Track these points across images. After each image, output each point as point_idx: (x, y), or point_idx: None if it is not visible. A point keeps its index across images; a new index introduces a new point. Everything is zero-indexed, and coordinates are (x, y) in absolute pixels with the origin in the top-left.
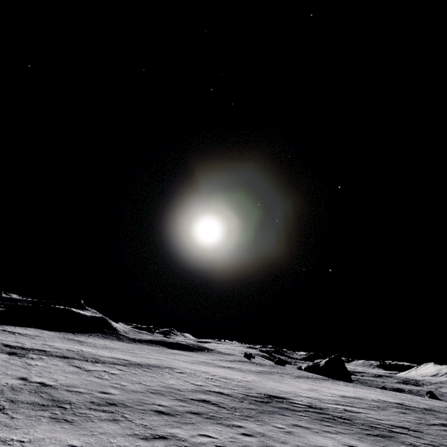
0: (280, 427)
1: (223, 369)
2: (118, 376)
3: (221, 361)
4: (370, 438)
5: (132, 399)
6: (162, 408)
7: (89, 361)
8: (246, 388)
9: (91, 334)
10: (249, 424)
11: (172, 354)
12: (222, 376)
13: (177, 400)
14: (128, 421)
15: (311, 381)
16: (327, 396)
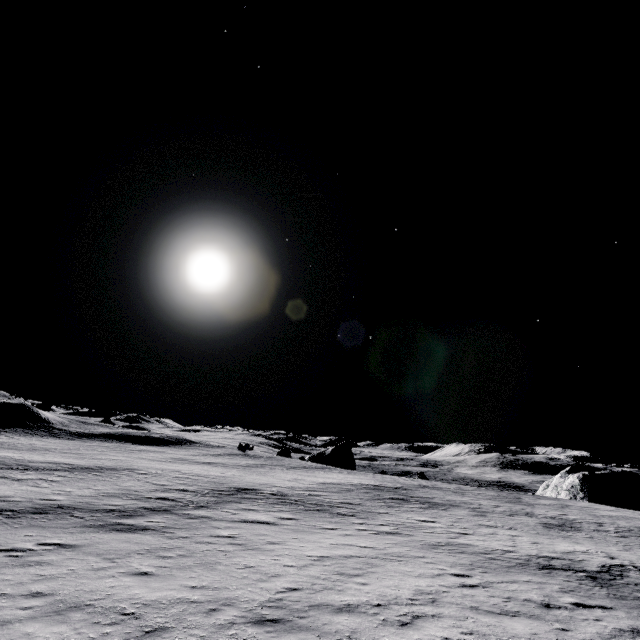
0: (229, 511)
1: (202, 466)
2: (60, 483)
3: (204, 456)
4: (306, 512)
5: (80, 502)
6: (114, 507)
7: (15, 469)
8: (217, 484)
9: (4, 429)
10: (199, 512)
11: (136, 452)
12: (196, 474)
13: (131, 500)
14: (78, 518)
15: (304, 471)
16: (306, 484)
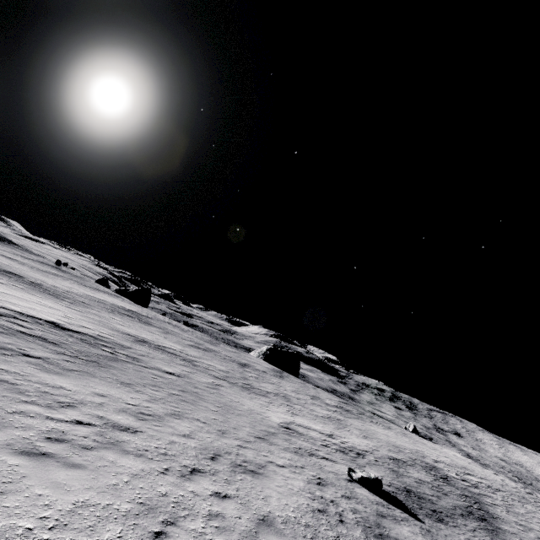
0: None
1: None
2: None
3: (13, 254)
4: (39, 291)
5: None
6: None
7: None
8: None
9: None
10: None
11: None
12: None
13: None
14: None
15: (90, 289)
16: (73, 290)
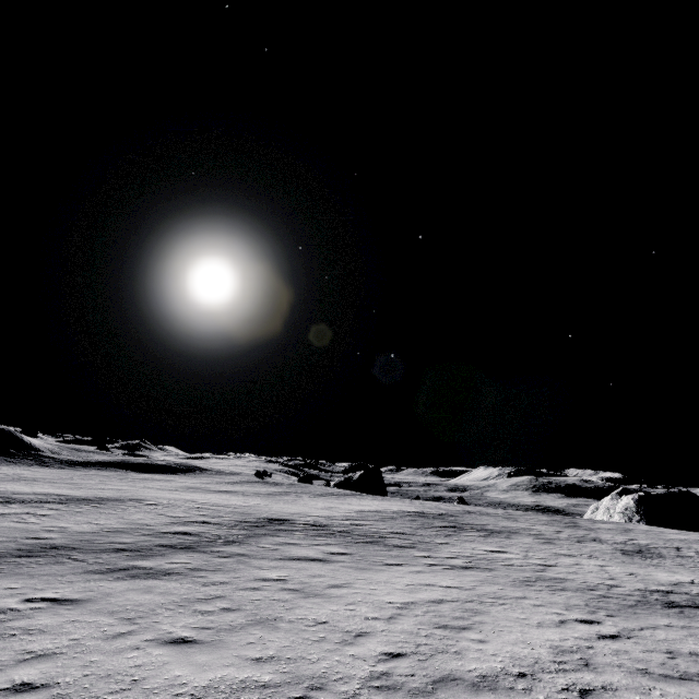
0: (266, 546)
1: (219, 495)
2: (52, 517)
3: (219, 484)
4: (357, 545)
5: (79, 541)
6: (123, 546)
7: None
8: (243, 514)
9: None
10: (231, 548)
11: (141, 480)
12: (214, 504)
13: (144, 536)
14: (78, 562)
15: (334, 499)
16: (342, 513)
